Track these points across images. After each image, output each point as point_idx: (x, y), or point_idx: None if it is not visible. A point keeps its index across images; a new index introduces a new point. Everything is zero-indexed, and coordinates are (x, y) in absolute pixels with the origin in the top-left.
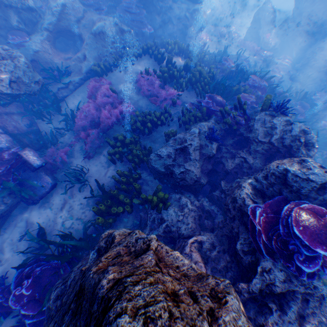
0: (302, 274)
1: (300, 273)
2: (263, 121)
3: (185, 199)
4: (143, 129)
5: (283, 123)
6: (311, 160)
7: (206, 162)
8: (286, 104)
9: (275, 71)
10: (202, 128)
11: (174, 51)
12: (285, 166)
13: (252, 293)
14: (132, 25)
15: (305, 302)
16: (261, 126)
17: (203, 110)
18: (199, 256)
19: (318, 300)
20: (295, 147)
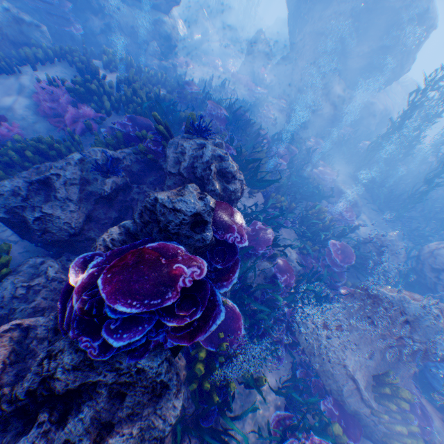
0: (108, 351)
1: (106, 350)
2: (177, 146)
3: (50, 263)
4: (24, 162)
5: (195, 146)
6: (194, 185)
7: (106, 206)
8: (266, 145)
9: (265, 110)
10: (92, 154)
11: (116, 65)
12: (158, 195)
13: (16, 400)
14: (50, 21)
15: (120, 399)
16: (173, 152)
17: (117, 135)
18: (7, 352)
19: (149, 391)
20: (206, 178)
